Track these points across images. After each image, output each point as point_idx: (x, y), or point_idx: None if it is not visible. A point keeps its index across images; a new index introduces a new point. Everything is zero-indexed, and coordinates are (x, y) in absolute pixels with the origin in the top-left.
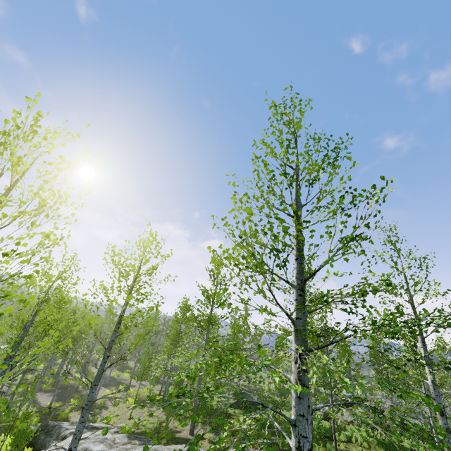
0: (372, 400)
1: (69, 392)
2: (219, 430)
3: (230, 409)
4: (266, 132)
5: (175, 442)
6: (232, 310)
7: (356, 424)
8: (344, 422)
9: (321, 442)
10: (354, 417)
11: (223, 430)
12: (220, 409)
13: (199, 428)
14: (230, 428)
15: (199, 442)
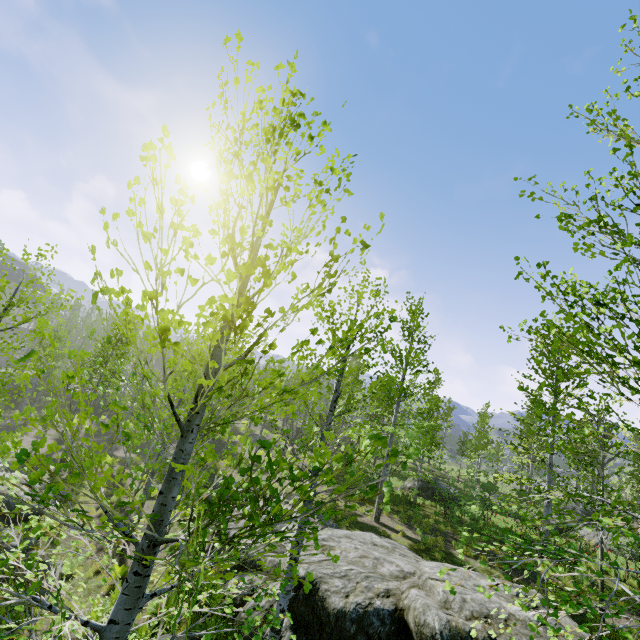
0: (635, 522)
1: (218, 446)
2: (411, 523)
3: (417, 499)
4: (627, 88)
5: (359, 527)
6: (558, 418)
7: (620, 554)
8: (590, 544)
9: (569, 570)
10: (617, 545)
11: (418, 524)
12: (405, 496)
13: (384, 516)
14: (426, 523)
15: (389, 533)
